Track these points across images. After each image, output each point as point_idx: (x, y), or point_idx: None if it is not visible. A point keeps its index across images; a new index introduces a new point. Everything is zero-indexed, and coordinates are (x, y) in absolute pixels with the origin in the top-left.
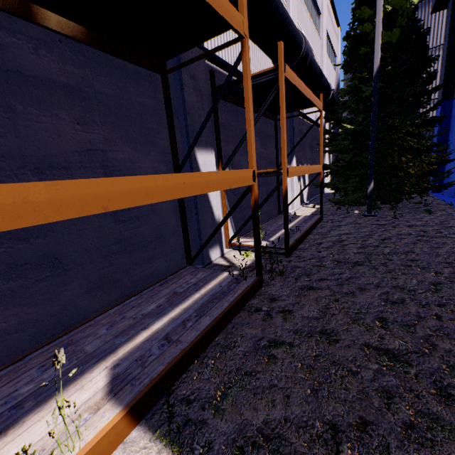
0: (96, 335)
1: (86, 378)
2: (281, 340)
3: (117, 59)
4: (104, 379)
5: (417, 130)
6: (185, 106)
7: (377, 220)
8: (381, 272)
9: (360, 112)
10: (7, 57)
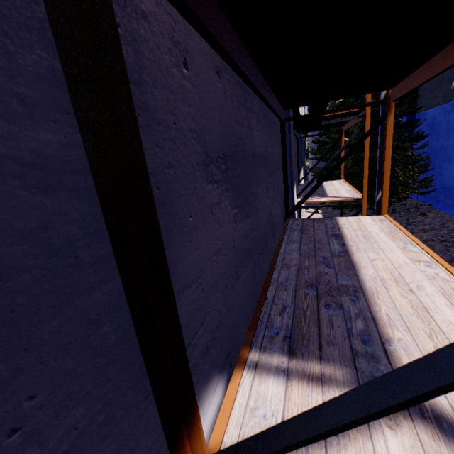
0: None
1: None
2: None
3: (270, 115)
4: None
5: (404, 144)
6: (290, 149)
7: None
8: None
9: (357, 128)
10: (252, 141)
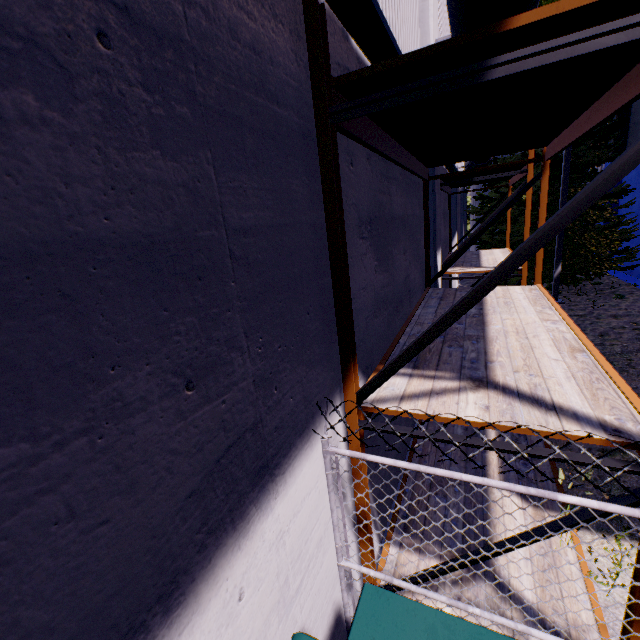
0: (443, 462)
1: (495, 498)
2: (609, 449)
3: (411, 176)
4: (513, 496)
5: (600, 202)
6: (435, 210)
7: (570, 310)
8: (634, 375)
9: None
10: (391, 205)
